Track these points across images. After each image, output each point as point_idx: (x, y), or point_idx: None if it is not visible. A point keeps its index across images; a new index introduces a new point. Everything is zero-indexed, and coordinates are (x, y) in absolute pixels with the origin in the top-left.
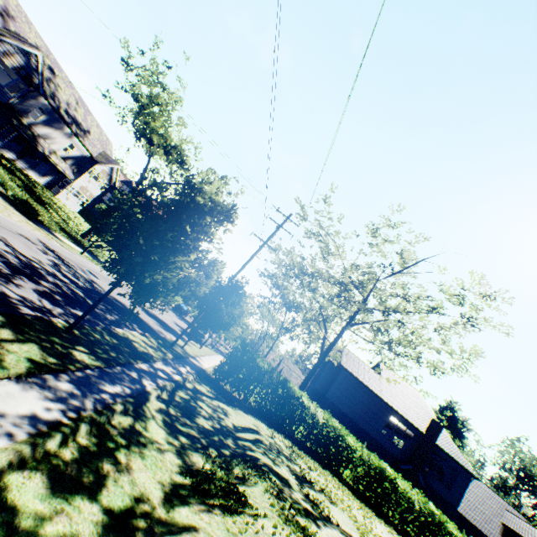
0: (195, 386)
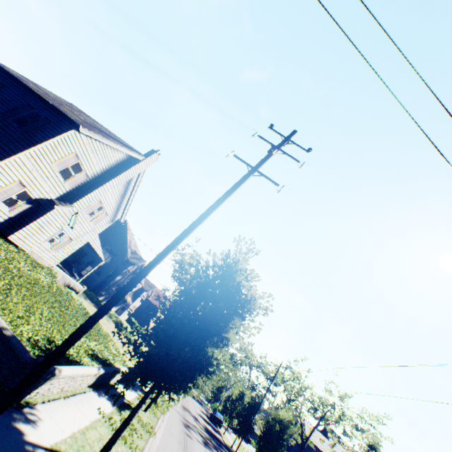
0: None
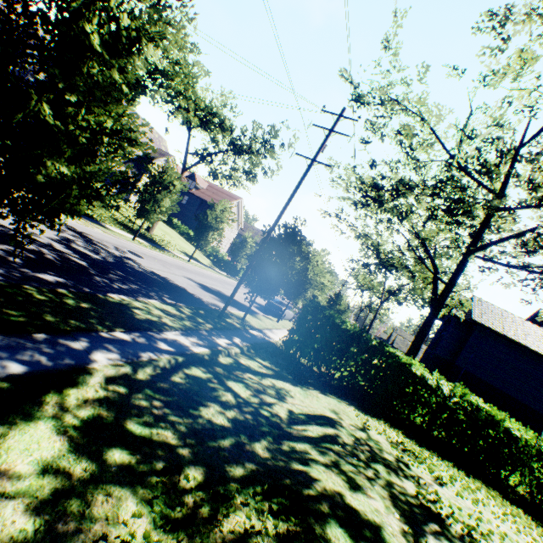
0: (236, 361)
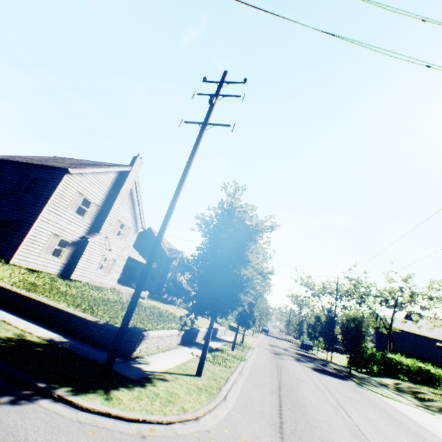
0: (362, 375)
